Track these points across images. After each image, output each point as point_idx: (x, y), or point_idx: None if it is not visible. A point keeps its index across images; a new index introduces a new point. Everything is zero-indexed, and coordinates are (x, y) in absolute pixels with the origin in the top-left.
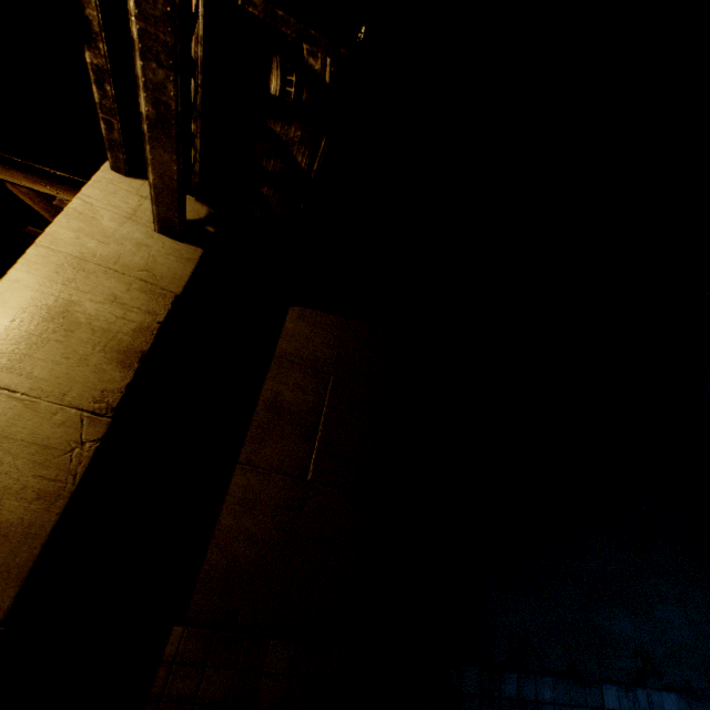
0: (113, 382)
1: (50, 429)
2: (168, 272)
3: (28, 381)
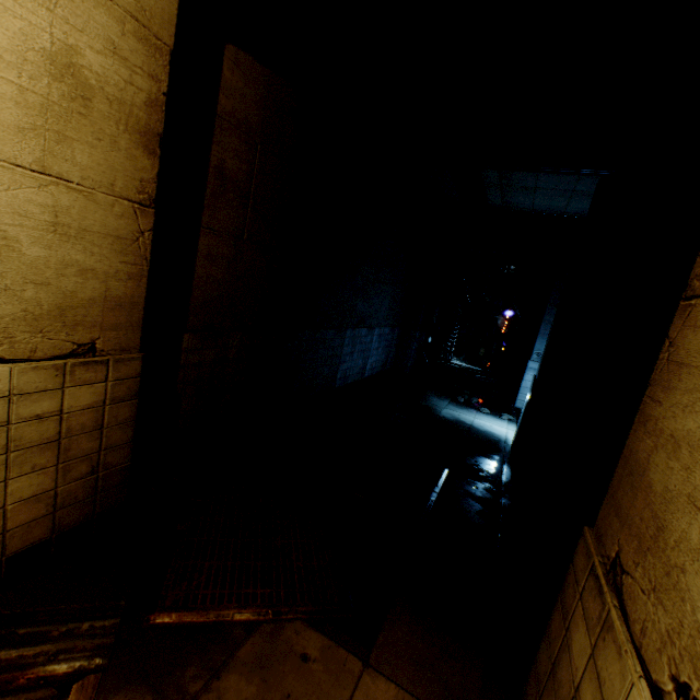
0: (146, 171)
1: (115, 222)
2: (155, 5)
3: (75, 168)
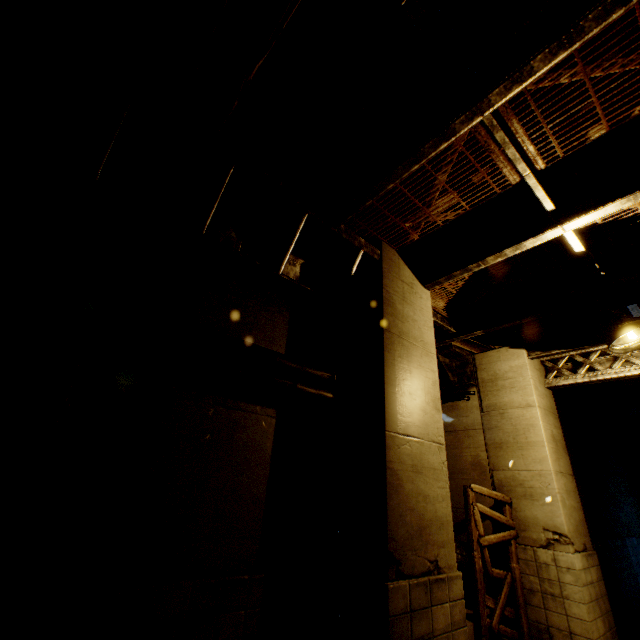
0: (568, 461)
1: (571, 485)
2: (553, 406)
3: (562, 468)
